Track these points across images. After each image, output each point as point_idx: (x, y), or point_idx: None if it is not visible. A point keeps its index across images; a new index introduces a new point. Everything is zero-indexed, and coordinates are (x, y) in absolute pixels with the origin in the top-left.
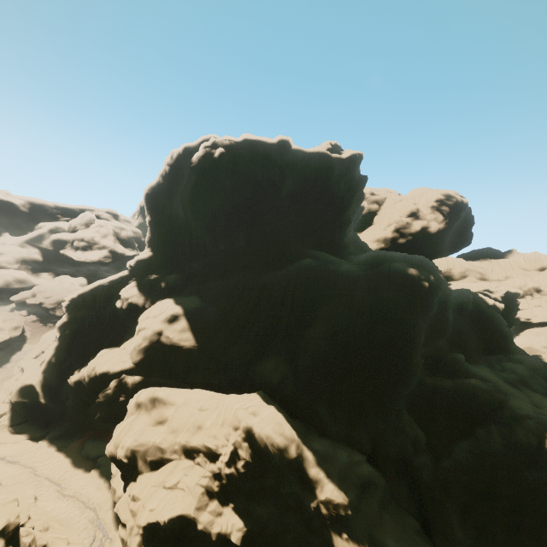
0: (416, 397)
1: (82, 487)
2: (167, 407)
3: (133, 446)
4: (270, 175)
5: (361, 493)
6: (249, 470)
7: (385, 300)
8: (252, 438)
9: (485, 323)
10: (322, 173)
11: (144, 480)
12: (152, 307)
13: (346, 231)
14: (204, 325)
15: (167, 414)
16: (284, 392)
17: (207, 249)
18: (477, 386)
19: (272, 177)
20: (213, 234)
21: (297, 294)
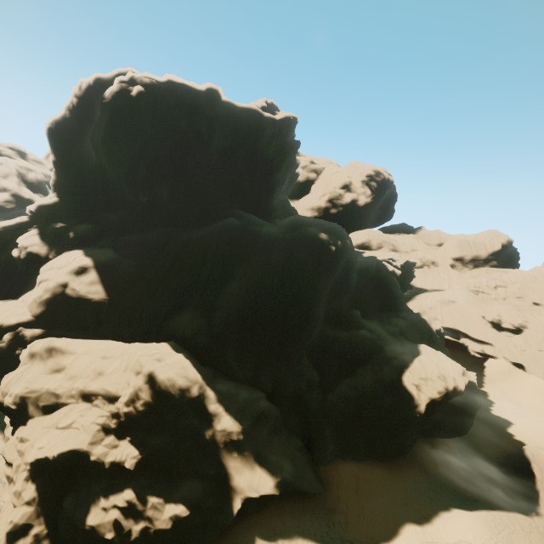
0: (318, 345)
1: None
2: (66, 356)
3: (23, 393)
4: (197, 126)
5: (255, 422)
6: (149, 408)
7: (297, 261)
8: (153, 381)
9: (383, 286)
10: (253, 132)
11: (34, 424)
12: (57, 258)
13: (275, 194)
14: (117, 278)
15: (66, 363)
16: (196, 343)
17: (126, 200)
18: (364, 336)
19: (199, 128)
20: (132, 184)
21: (218, 252)
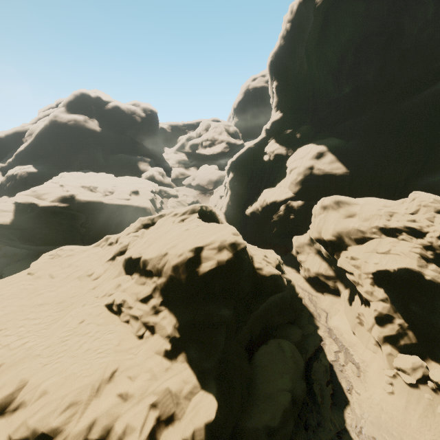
0: None
1: None
2: (352, 206)
3: (336, 229)
4: None
5: None
6: None
7: None
8: None
9: None
10: None
11: (354, 249)
12: (295, 153)
13: None
14: (350, 155)
15: (355, 210)
16: None
17: (329, 97)
18: None
19: None
20: (337, 78)
21: None
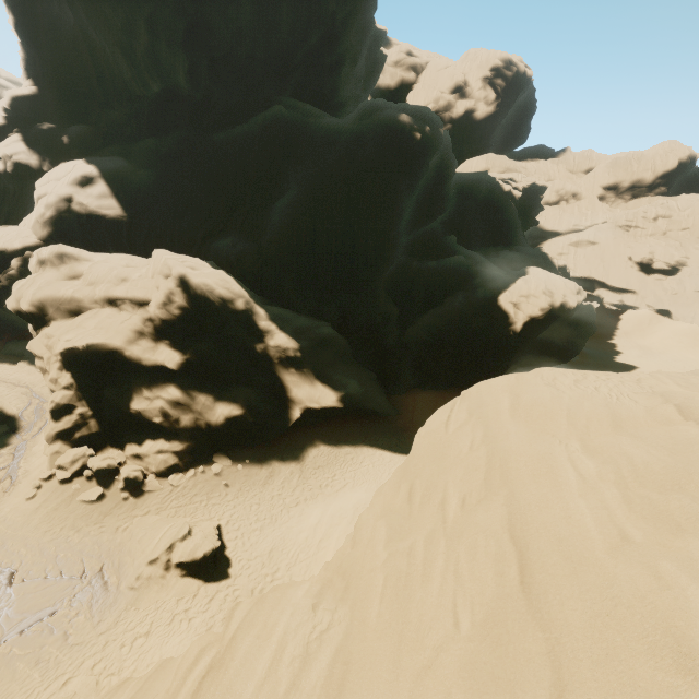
0: (399, 280)
1: (9, 375)
2: (81, 262)
3: (38, 294)
4: None
5: (317, 346)
6: (185, 312)
7: (367, 155)
8: (187, 285)
9: (494, 211)
10: None
11: (58, 324)
12: (53, 169)
13: (343, 79)
14: (134, 191)
15: (82, 269)
16: (243, 268)
17: (130, 90)
18: (458, 261)
19: None
20: (133, 60)
21: (262, 156)
